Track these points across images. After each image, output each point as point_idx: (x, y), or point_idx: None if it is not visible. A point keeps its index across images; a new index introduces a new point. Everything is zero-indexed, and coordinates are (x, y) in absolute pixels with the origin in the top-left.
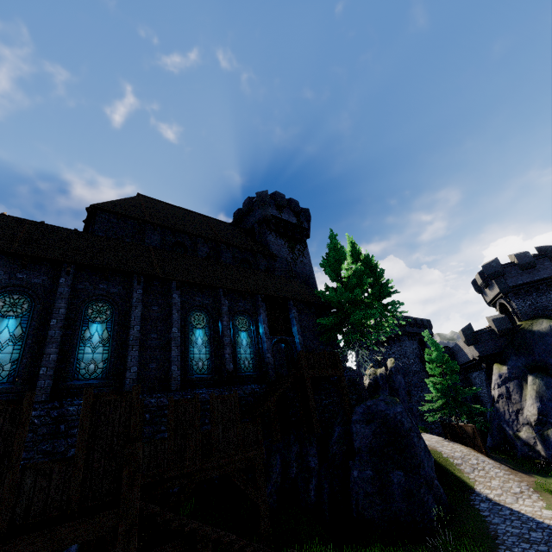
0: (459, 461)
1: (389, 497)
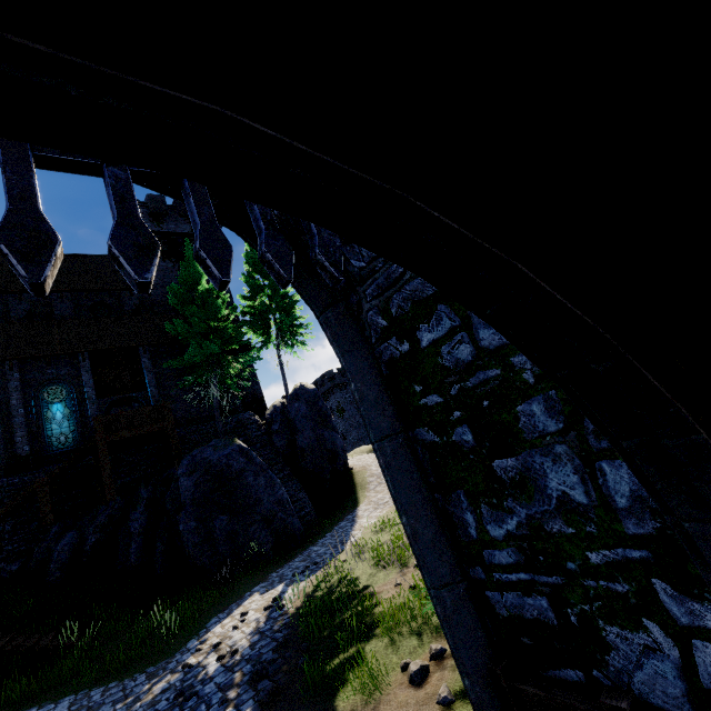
0: (374, 478)
1: (216, 542)
